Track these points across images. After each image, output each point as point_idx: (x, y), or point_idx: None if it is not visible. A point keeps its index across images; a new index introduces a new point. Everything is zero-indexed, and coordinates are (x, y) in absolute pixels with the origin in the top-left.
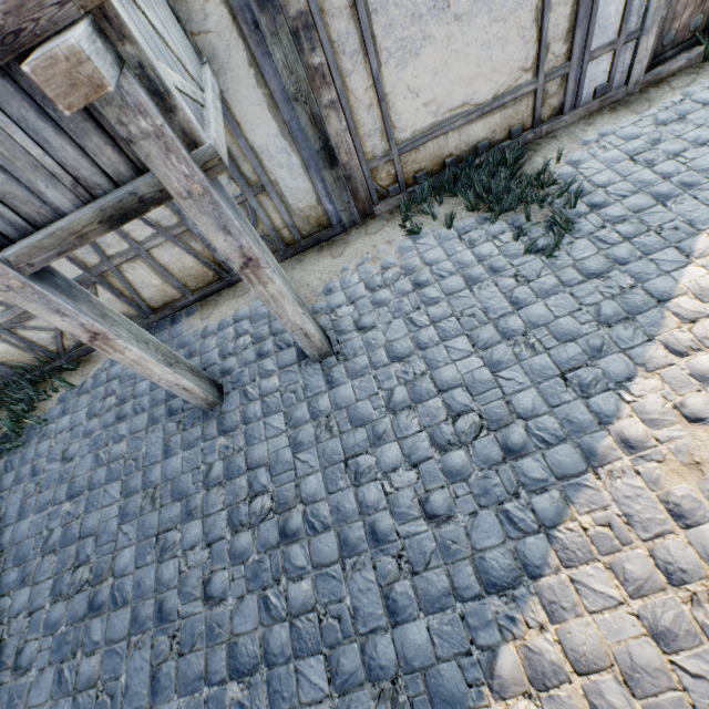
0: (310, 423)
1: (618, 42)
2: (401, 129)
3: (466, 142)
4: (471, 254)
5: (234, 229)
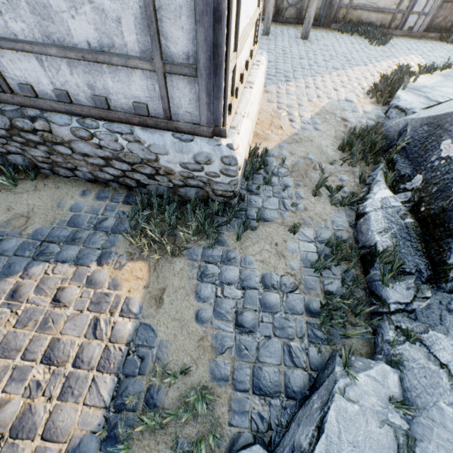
0: (296, 45)
1: (420, 13)
2: None
3: (368, 19)
4: (355, 41)
5: None
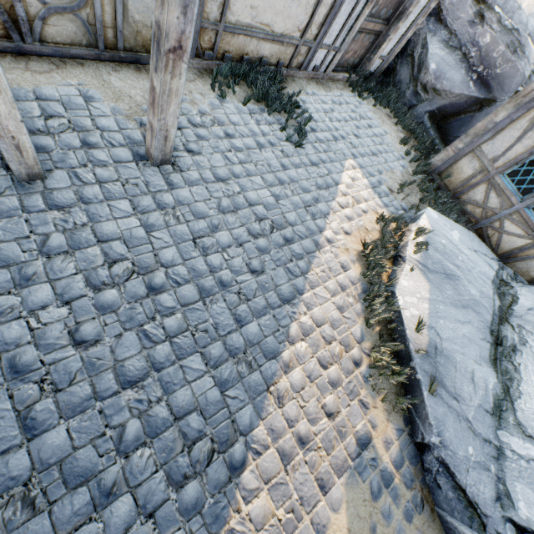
0: (159, 212)
1: (331, 48)
2: (232, 12)
3: (258, 52)
4: (258, 128)
5: (190, 14)
